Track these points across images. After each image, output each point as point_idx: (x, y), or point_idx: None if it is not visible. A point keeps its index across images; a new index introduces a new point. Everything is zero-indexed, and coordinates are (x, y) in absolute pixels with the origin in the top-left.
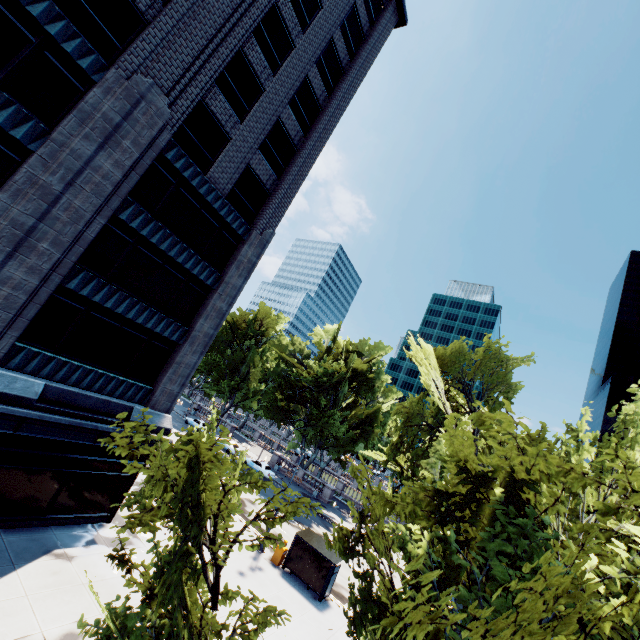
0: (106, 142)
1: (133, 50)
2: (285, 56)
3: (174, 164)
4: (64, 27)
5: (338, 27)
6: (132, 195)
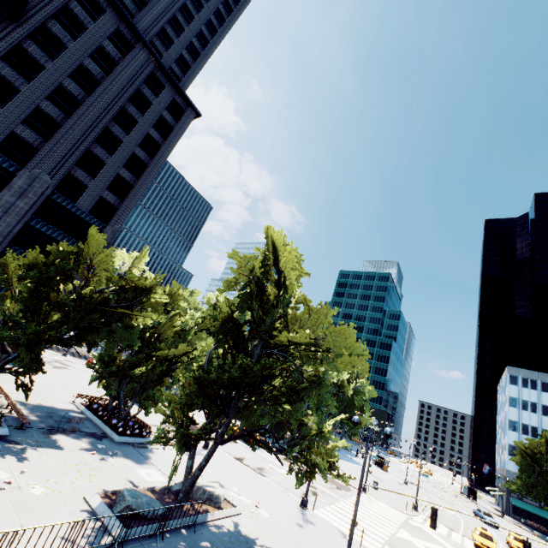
0: (21, 196)
1: (32, 161)
2: (118, 147)
3: (57, 201)
4: (3, 159)
5: (152, 127)
6: (36, 215)
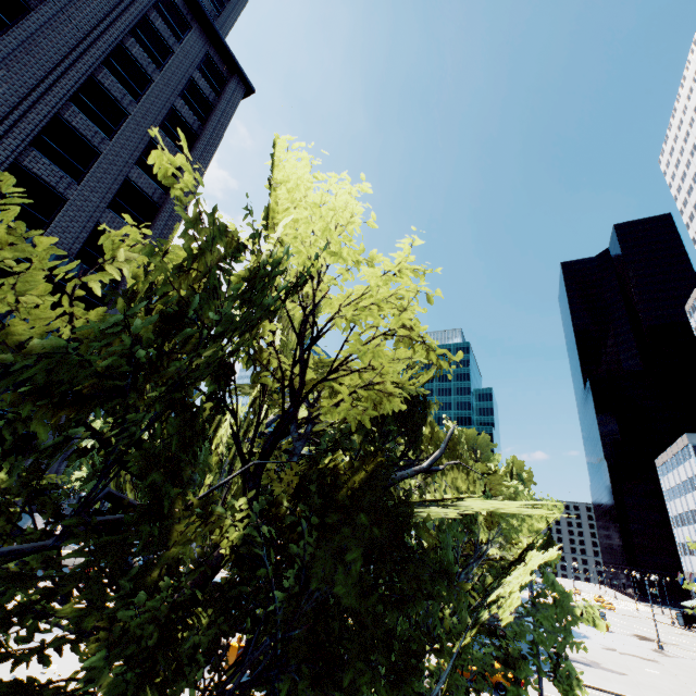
0: None
1: None
2: (120, 122)
3: None
4: None
5: (178, 97)
6: None
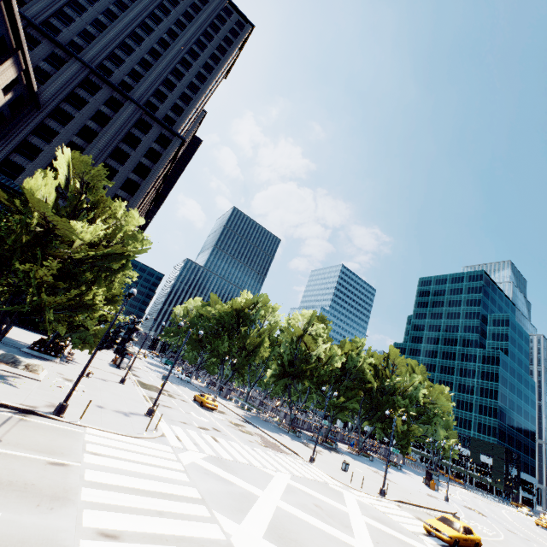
0: None
1: None
2: (115, 175)
3: None
4: None
5: (143, 157)
6: None
